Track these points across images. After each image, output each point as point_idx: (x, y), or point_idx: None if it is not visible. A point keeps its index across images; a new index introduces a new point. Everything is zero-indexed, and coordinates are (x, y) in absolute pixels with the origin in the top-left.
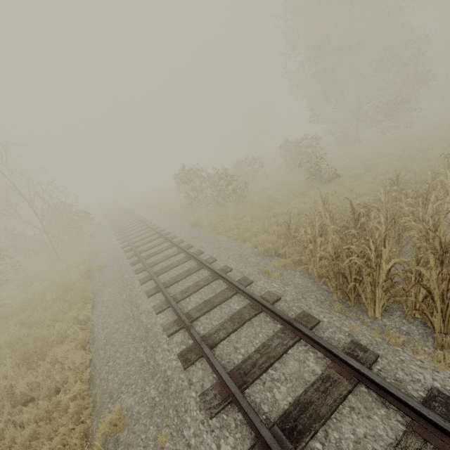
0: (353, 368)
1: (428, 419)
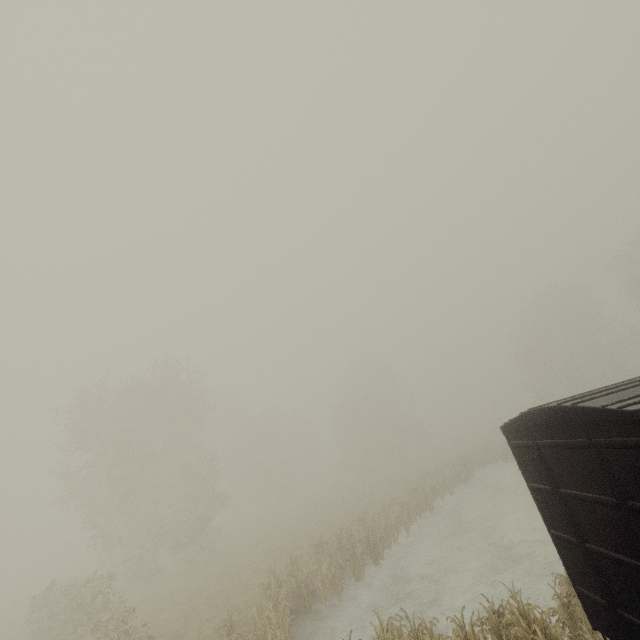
0: None
1: None
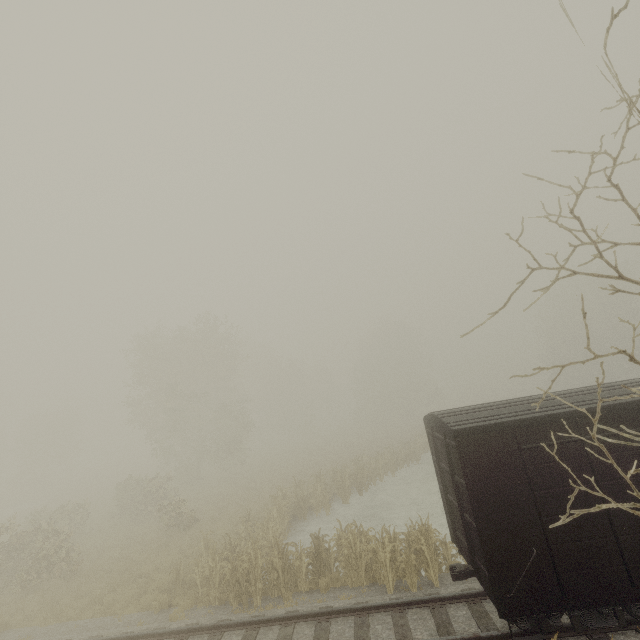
0: (256, 621)
1: (285, 617)
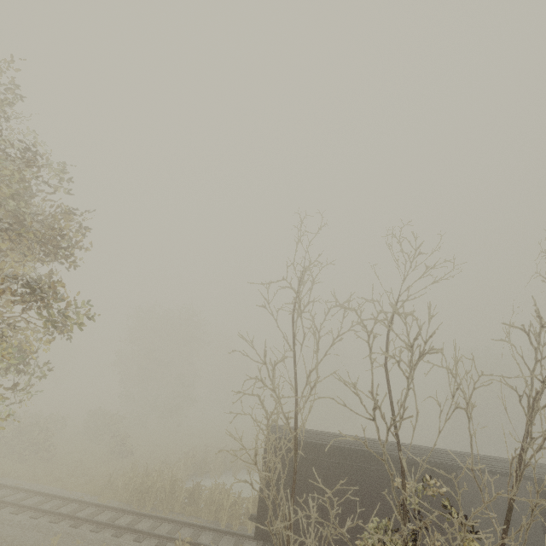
0: (143, 514)
1: (159, 517)
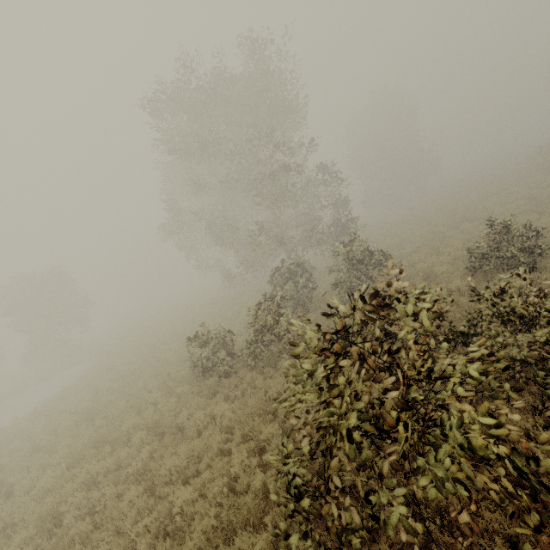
0: None
1: None
